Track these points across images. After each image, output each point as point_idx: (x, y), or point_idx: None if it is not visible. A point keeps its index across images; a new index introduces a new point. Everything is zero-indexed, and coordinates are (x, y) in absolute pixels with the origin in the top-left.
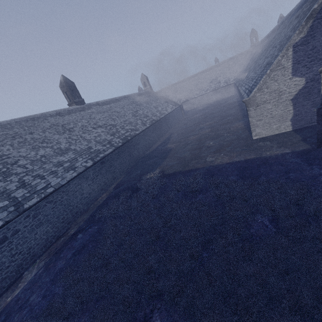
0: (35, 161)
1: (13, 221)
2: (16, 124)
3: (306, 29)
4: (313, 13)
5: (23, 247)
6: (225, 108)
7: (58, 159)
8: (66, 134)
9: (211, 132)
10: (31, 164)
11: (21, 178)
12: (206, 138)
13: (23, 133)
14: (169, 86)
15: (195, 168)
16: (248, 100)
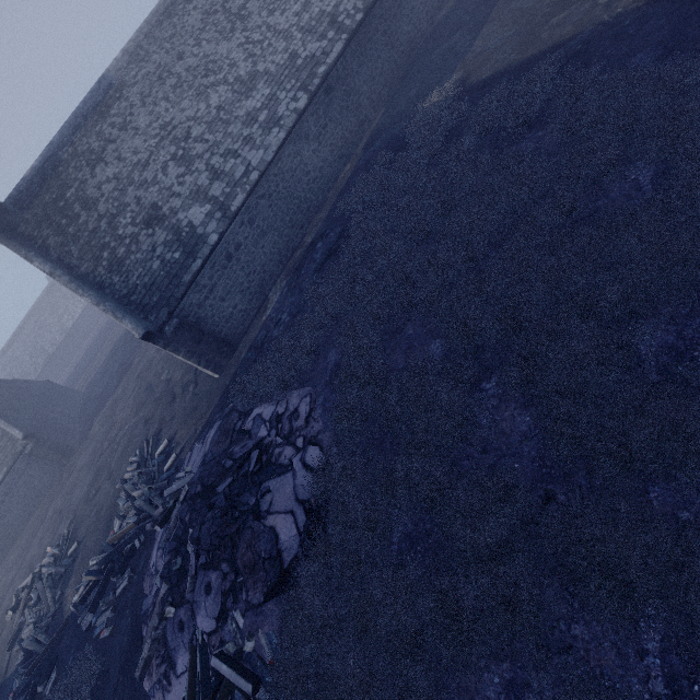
0: (213, 124)
1: (228, 233)
2: (149, 42)
3: None
4: None
5: (255, 265)
6: None
7: (245, 109)
8: (237, 32)
9: None
10: (210, 131)
11: (208, 163)
12: None
13: (169, 62)
14: None
15: (550, 47)
16: None
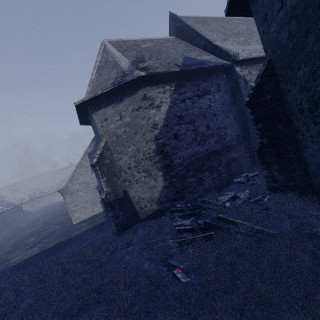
0: None
1: None
2: None
3: (93, 146)
4: (94, 138)
5: None
6: None
7: None
8: None
9: (41, 227)
10: None
11: None
12: (30, 236)
13: None
14: (7, 185)
15: None
16: (62, 190)
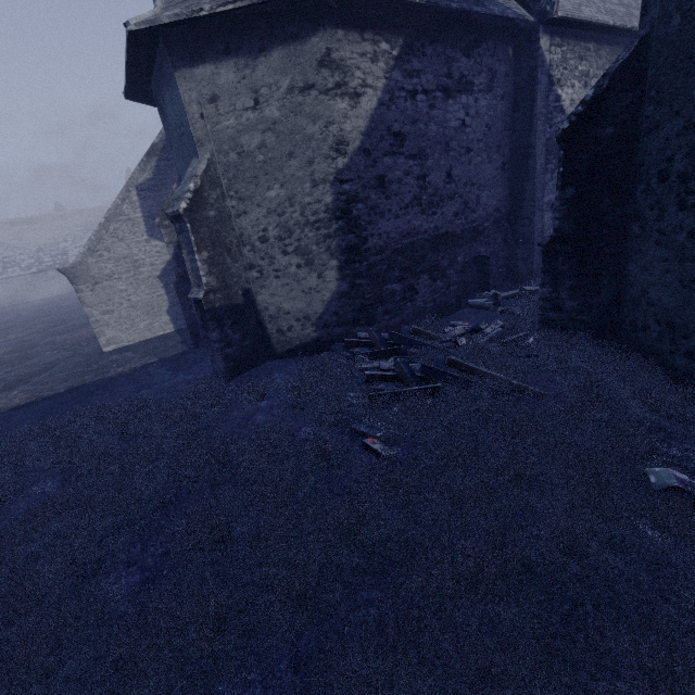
0: None
1: None
2: None
3: (151, 169)
4: (155, 149)
5: None
6: (74, 307)
7: None
8: None
9: (12, 352)
10: None
11: None
12: None
13: None
14: None
15: None
16: (71, 269)
